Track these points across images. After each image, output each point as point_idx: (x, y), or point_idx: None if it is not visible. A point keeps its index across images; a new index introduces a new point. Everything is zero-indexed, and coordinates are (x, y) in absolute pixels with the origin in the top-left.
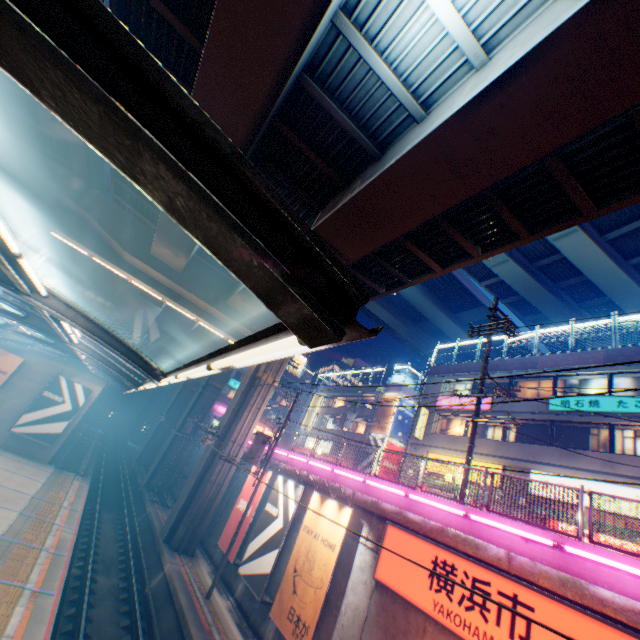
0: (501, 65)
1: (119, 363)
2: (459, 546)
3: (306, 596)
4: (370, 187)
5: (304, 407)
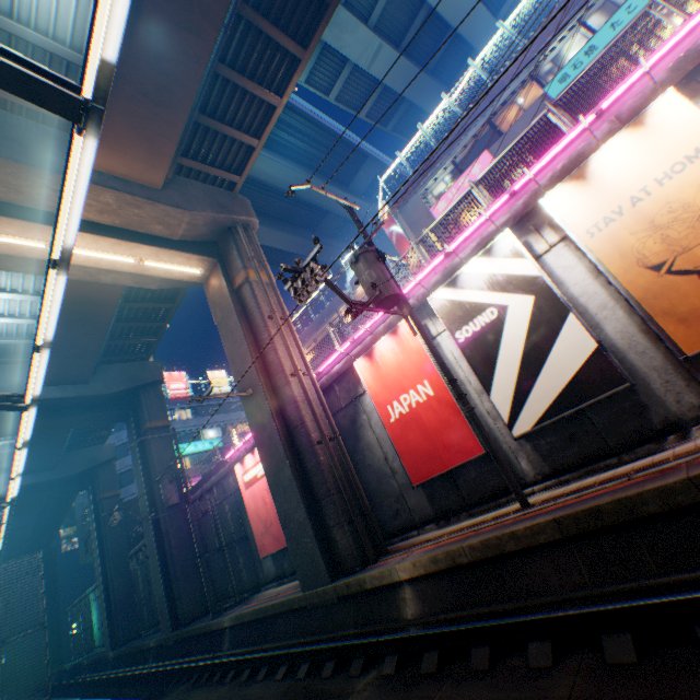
0: None
1: None
2: None
3: None
4: None
5: None
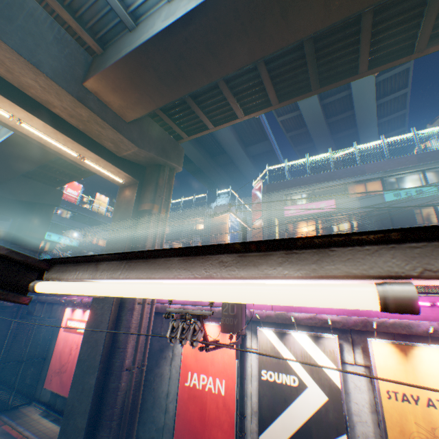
0: None
1: None
2: None
3: None
4: None
5: None
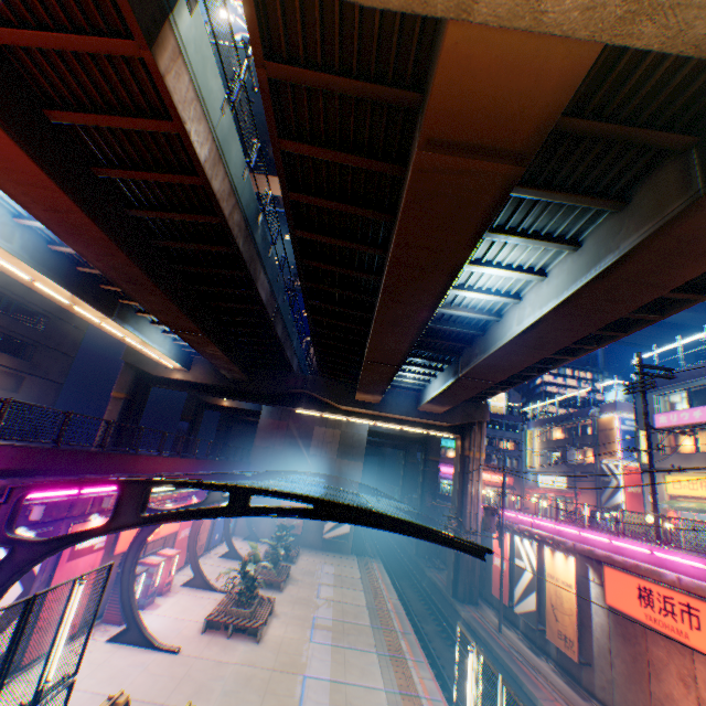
0: (526, 317)
1: (360, 470)
2: (648, 575)
3: (564, 621)
4: (485, 359)
5: (521, 446)
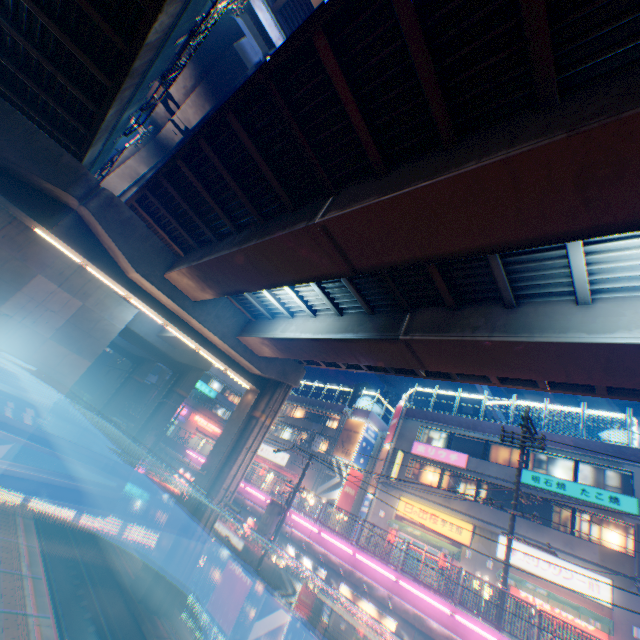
0: None
1: (81, 372)
2: None
3: None
4: (505, 343)
5: None
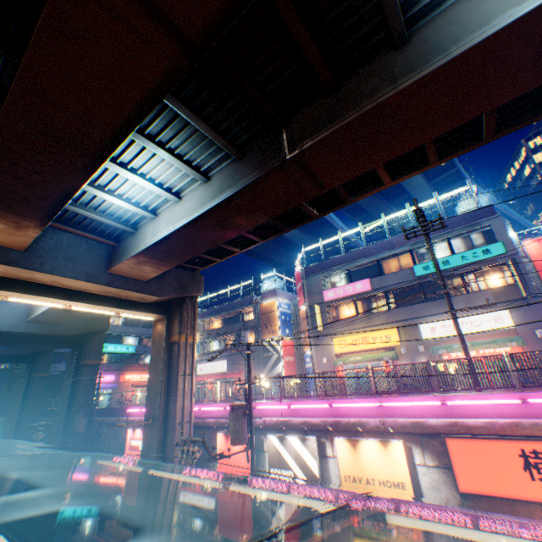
0: None
1: None
2: None
3: None
4: (417, 84)
5: None
